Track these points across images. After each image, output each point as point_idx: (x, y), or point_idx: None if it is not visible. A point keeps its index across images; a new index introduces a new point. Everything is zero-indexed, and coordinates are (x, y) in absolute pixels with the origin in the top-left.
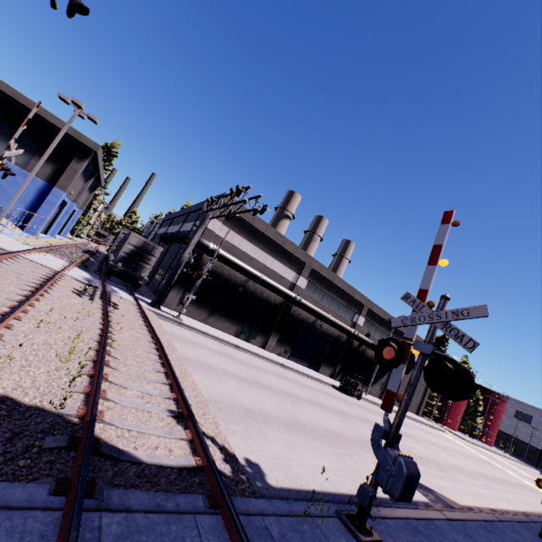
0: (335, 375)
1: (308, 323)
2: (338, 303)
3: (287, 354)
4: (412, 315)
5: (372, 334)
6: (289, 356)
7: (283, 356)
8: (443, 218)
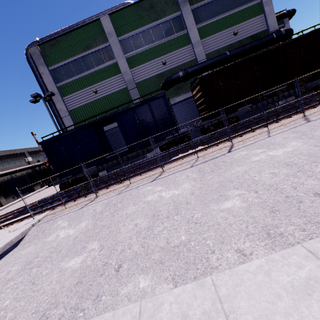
0: (43, 185)
1: (10, 180)
2: (12, 161)
3: (15, 198)
4: (45, 156)
5: (40, 160)
6: (17, 197)
7: (15, 200)
8: (32, 134)
